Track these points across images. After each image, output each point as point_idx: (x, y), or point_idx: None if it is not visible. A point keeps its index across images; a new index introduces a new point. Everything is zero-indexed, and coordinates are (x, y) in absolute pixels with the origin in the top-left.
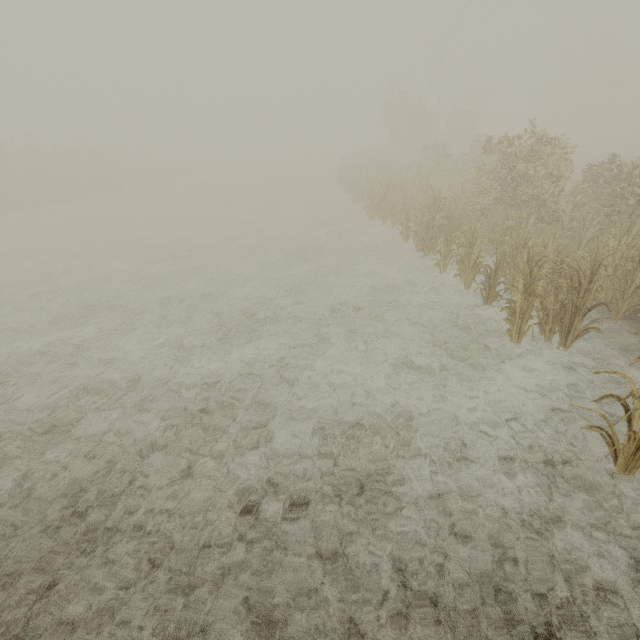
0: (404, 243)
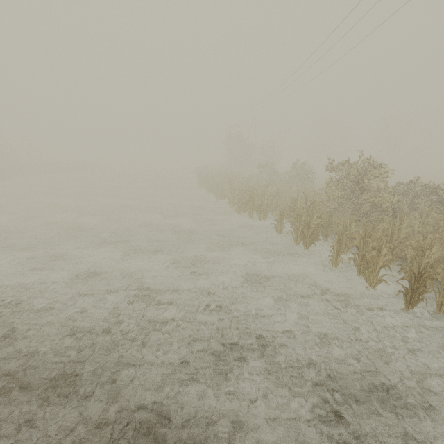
0: (278, 235)
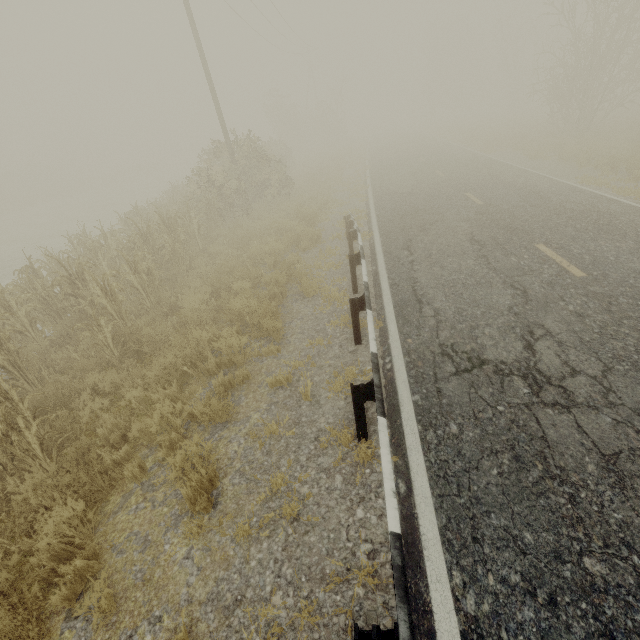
0: None
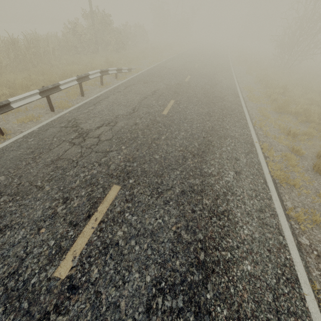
0: None
